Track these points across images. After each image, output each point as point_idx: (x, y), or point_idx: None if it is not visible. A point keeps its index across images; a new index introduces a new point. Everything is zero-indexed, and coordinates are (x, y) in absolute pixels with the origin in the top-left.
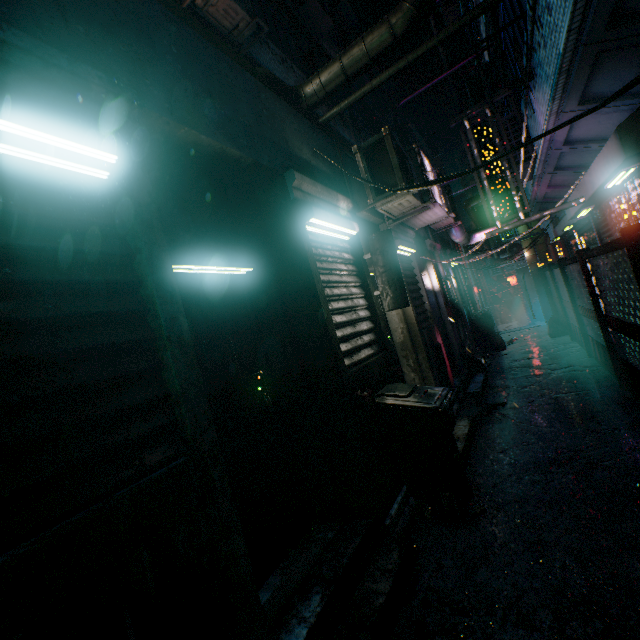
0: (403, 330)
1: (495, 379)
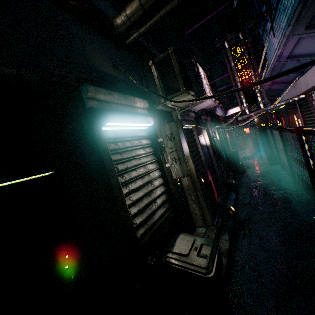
0: (188, 178)
1: (241, 196)
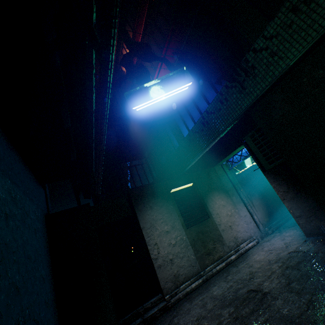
0: None
1: None
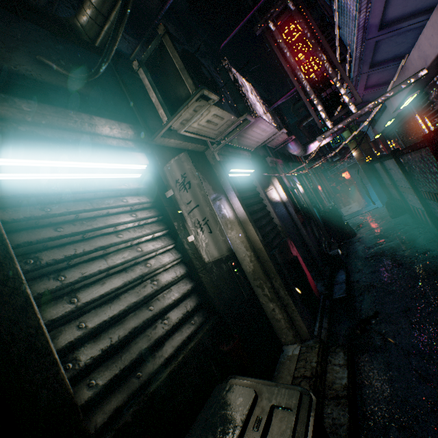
0: (251, 258)
1: (356, 274)
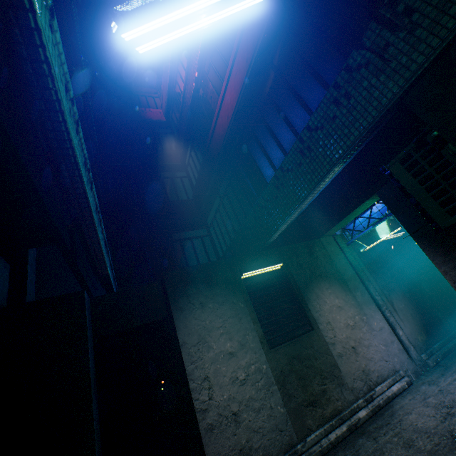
0: None
1: None
